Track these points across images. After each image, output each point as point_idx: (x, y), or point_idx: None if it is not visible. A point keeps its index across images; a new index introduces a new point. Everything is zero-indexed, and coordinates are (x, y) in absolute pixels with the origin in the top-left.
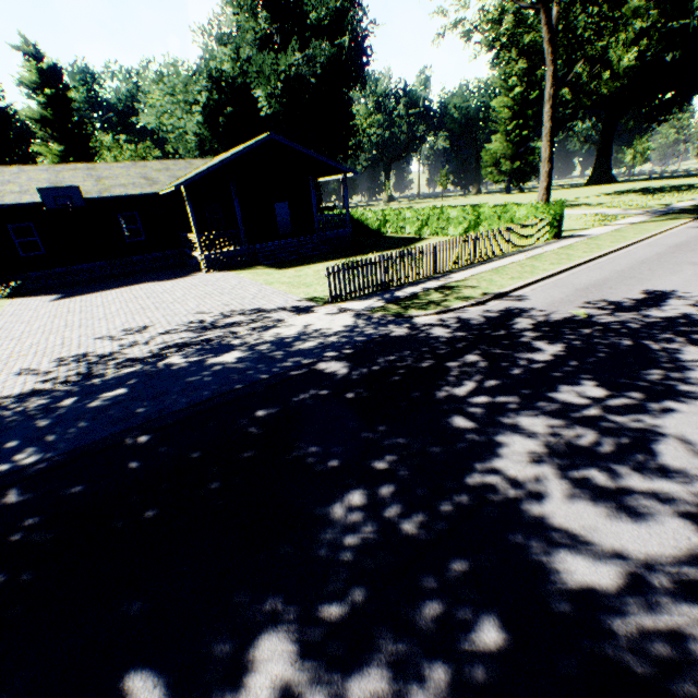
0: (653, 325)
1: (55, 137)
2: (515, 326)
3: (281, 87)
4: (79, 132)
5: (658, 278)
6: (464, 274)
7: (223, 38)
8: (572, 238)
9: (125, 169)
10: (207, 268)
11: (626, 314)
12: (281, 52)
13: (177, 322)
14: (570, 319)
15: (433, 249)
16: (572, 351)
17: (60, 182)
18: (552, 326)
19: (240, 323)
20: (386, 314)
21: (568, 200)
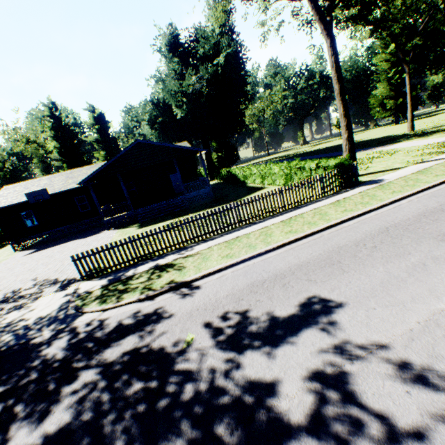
0: (206, 400)
1: (103, 148)
2: (106, 352)
3: (181, 100)
4: (113, 143)
5: (360, 269)
6: (207, 244)
7: (157, 80)
8: (364, 185)
9: (88, 169)
10: (108, 228)
11: (220, 356)
12: (187, 78)
13: (11, 289)
14: (164, 349)
15: (186, 223)
16: (51, 441)
17: (49, 185)
18: (127, 363)
19: (22, 297)
20: (75, 305)
21: (438, 125)
